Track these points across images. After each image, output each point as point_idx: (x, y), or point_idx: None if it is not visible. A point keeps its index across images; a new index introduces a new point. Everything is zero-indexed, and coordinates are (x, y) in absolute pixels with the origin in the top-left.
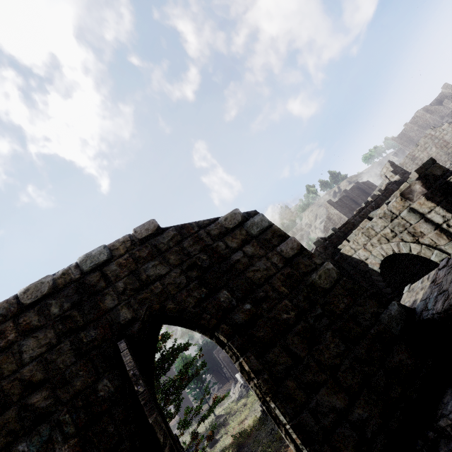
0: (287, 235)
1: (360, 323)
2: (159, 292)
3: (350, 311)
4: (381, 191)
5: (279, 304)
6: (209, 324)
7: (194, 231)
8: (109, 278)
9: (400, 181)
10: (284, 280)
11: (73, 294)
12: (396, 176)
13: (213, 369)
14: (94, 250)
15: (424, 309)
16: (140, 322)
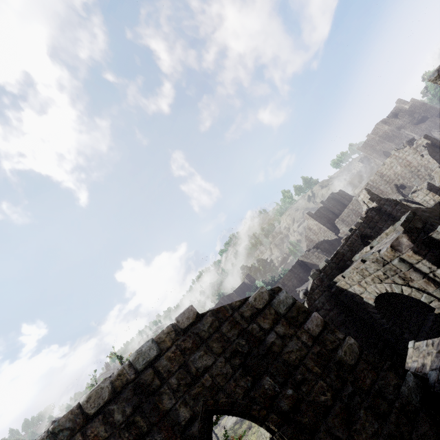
0: (310, 311)
1: (386, 398)
2: (210, 385)
3: (376, 386)
4: (363, 219)
5: (315, 385)
6: (259, 414)
7: (229, 314)
8: (162, 375)
9: (377, 208)
10: (315, 359)
11: (132, 397)
12: (373, 204)
13: None
14: (144, 345)
15: (437, 381)
16: (200, 421)
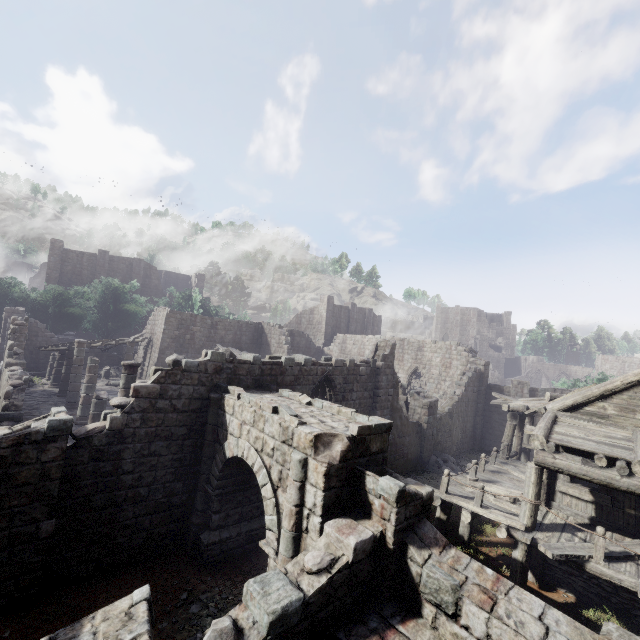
0: None
1: None
2: None
3: None
4: (352, 364)
5: None
6: None
7: None
8: None
9: (377, 370)
10: None
11: None
12: (380, 363)
13: None
14: None
15: None
16: None
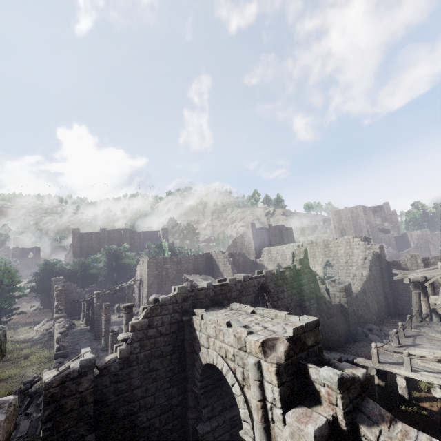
0: None
1: None
2: None
3: None
4: (278, 272)
5: None
6: None
7: None
8: None
9: (298, 272)
10: None
11: None
12: (299, 266)
13: (43, 291)
14: None
15: None
16: None
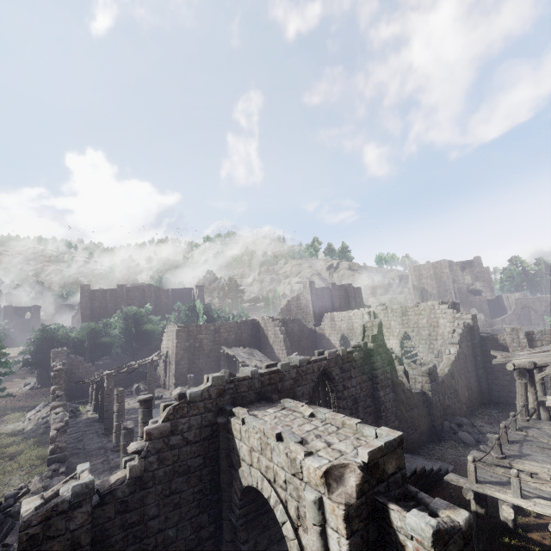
0: None
1: None
2: None
3: None
4: (344, 353)
5: None
6: None
7: None
8: None
9: (370, 351)
10: None
11: None
12: (371, 344)
13: (40, 366)
14: None
15: None
16: None
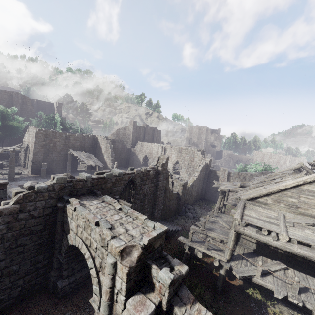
0: None
1: None
2: None
3: None
4: (145, 171)
5: None
6: None
7: None
8: None
9: (159, 171)
10: None
11: None
12: (160, 168)
13: None
14: None
15: None
16: None
